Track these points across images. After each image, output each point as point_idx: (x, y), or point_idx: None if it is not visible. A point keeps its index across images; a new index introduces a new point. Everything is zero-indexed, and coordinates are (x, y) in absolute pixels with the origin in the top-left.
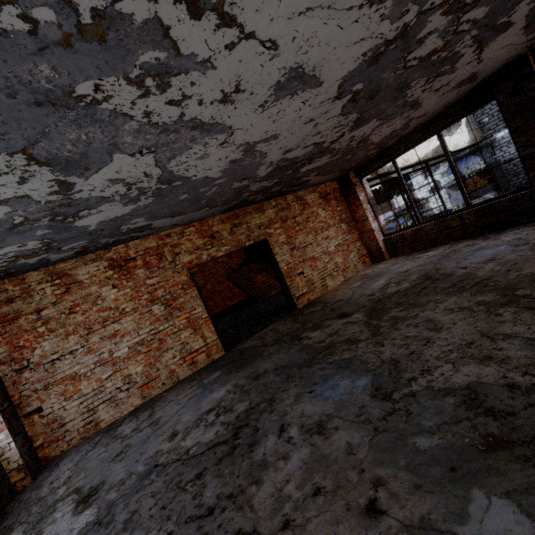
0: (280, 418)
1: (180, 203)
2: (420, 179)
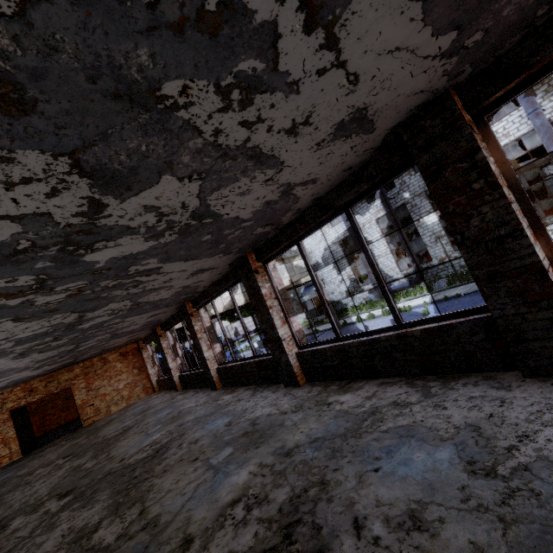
0: None
1: None
2: (292, 294)
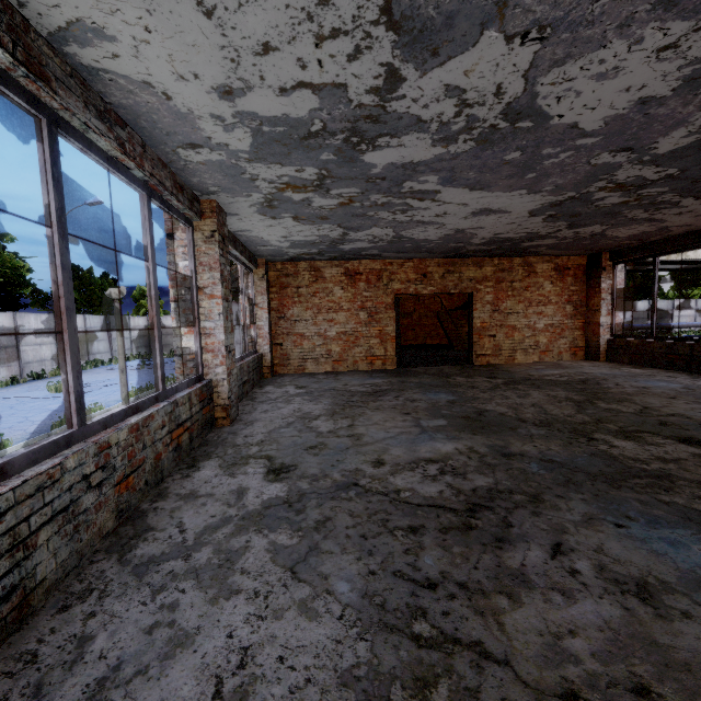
0: (400, 394)
1: (405, 247)
2: None
